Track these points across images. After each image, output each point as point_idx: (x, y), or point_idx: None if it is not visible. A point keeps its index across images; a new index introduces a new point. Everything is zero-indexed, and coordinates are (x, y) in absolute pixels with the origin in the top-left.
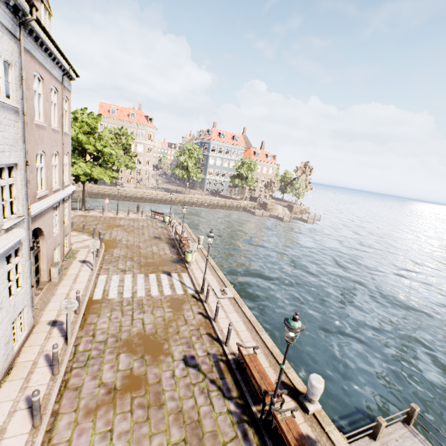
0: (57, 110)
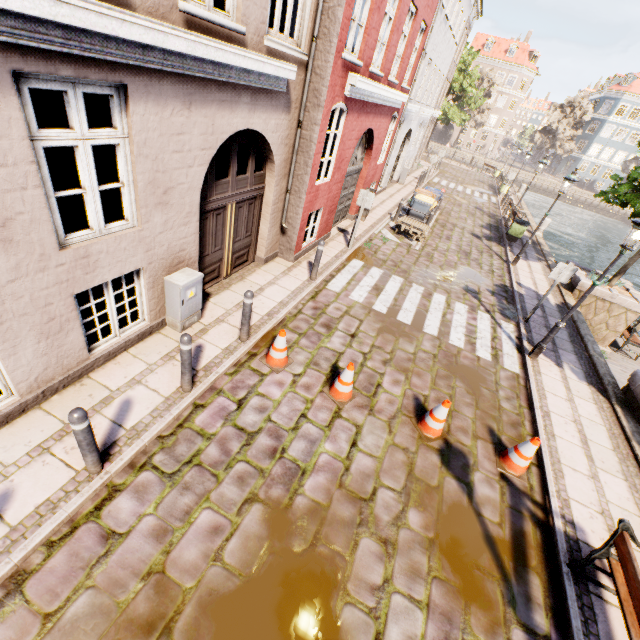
0: (459, 47)
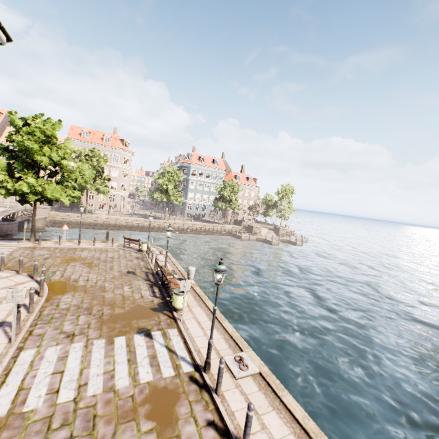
0: None
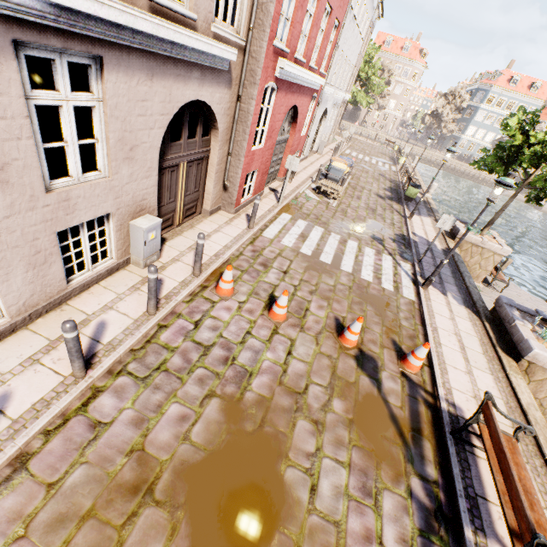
0: (365, 42)
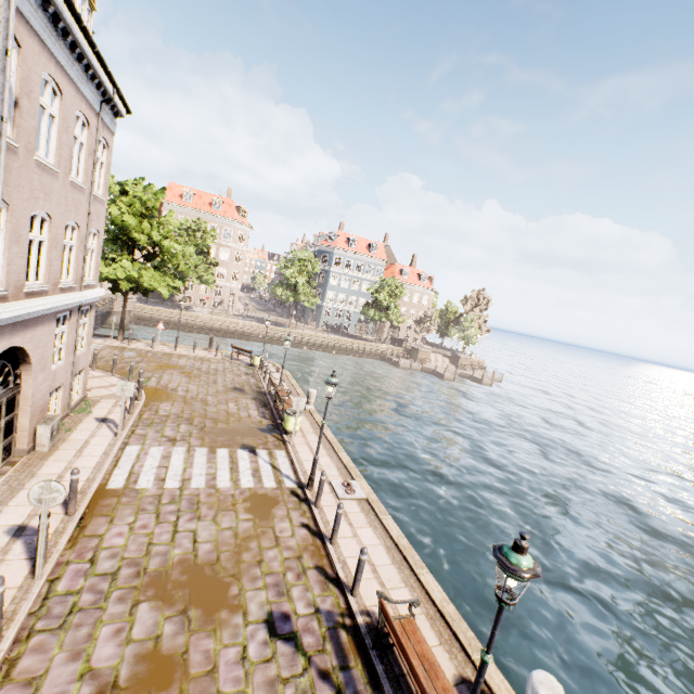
0: (85, 155)
